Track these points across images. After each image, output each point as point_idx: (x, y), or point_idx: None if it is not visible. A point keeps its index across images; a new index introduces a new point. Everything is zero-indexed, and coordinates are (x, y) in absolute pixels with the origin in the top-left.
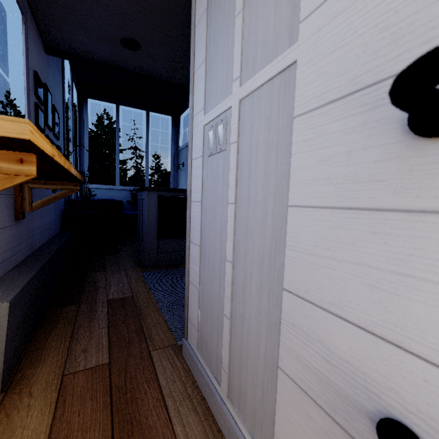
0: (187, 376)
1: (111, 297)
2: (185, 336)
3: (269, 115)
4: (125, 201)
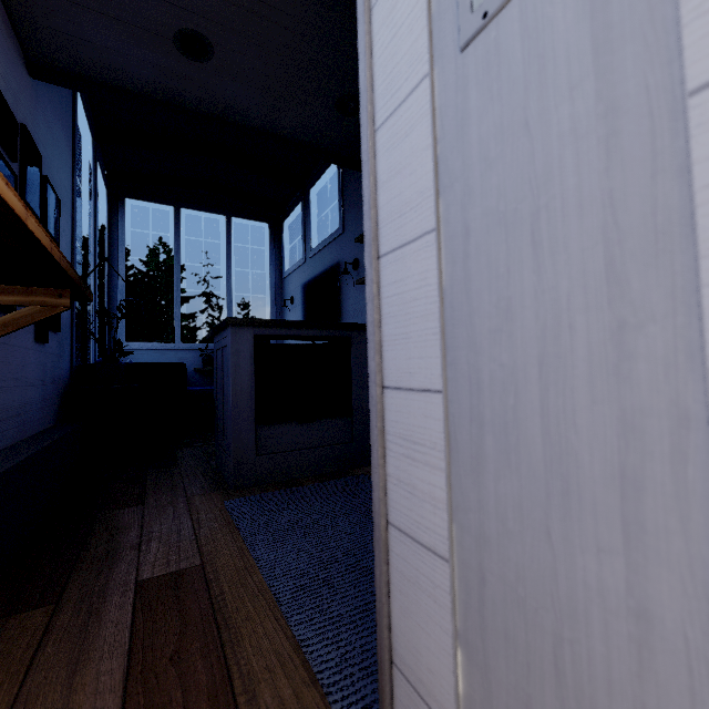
0: None
1: (147, 573)
2: None
3: None
4: (192, 369)
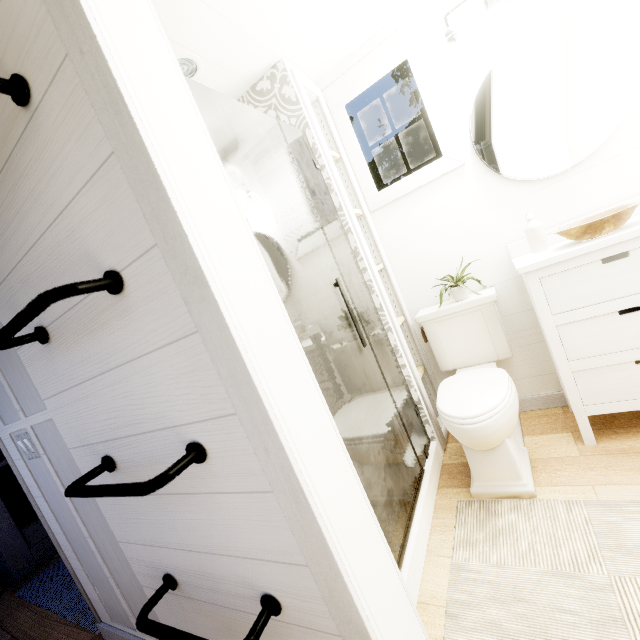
0: None
1: None
2: (97, 620)
3: (57, 442)
4: None
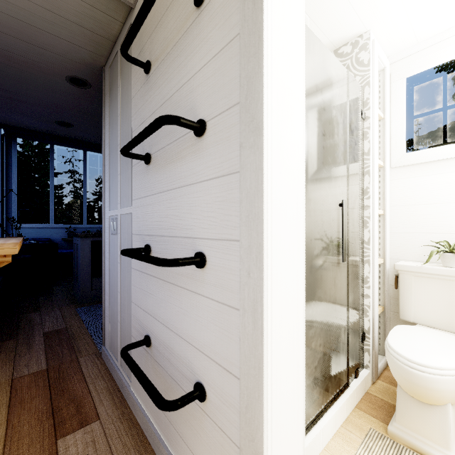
0: (102, 366)
1: (47, 330)
2: (103, 343)
3: (128, 228)
4: (61, 239)
